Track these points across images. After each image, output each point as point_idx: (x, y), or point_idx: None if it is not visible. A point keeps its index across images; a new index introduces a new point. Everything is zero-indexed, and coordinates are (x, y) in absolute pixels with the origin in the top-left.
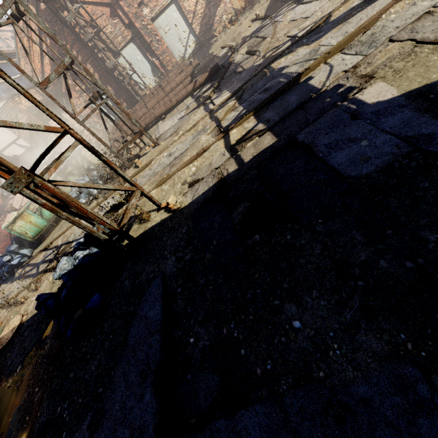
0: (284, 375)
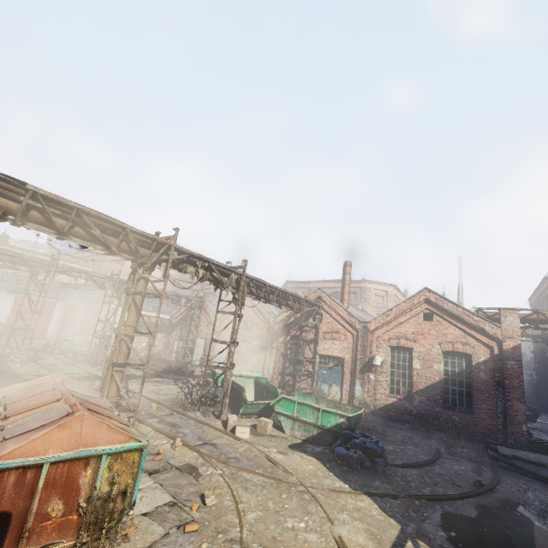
0: None
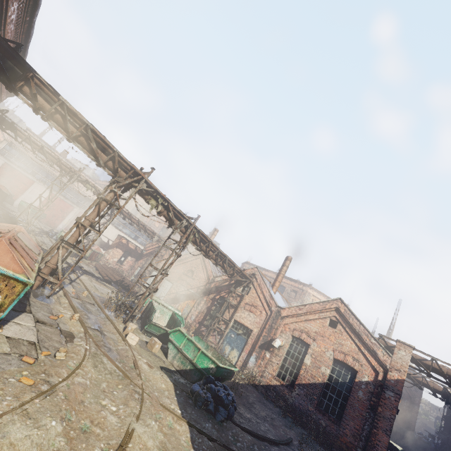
0: None
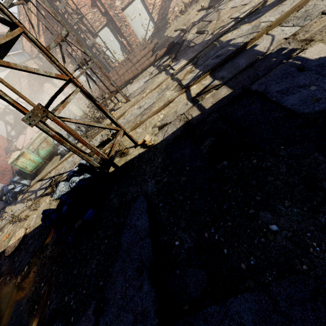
0: (268, 269)
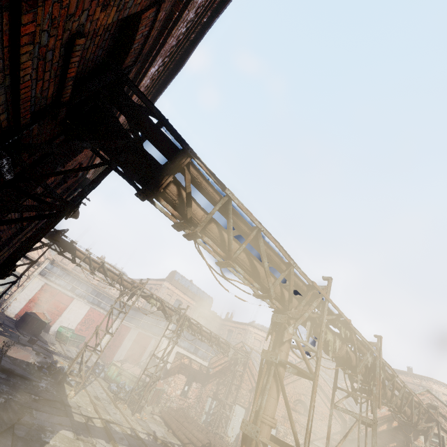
0: None
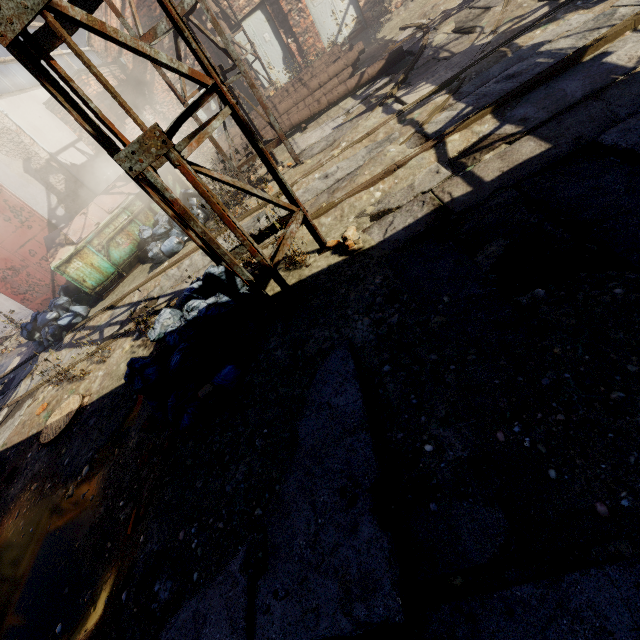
0: None
